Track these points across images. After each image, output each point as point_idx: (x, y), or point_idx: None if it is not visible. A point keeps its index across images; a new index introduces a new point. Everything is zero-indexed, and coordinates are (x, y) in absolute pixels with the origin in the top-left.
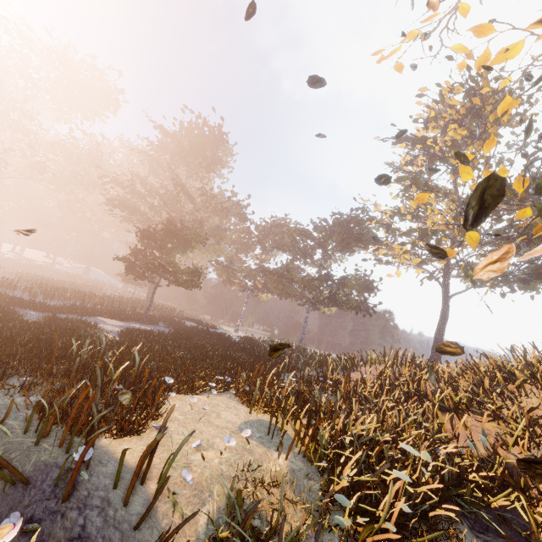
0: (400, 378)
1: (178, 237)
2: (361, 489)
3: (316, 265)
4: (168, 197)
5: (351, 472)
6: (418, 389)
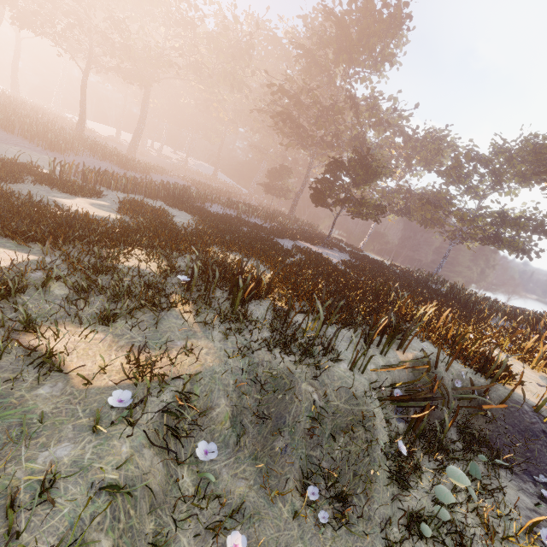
0: None
1: (369, 170)
2: None
3: (478, 196)
4: (333, 110)
5: None
6: None
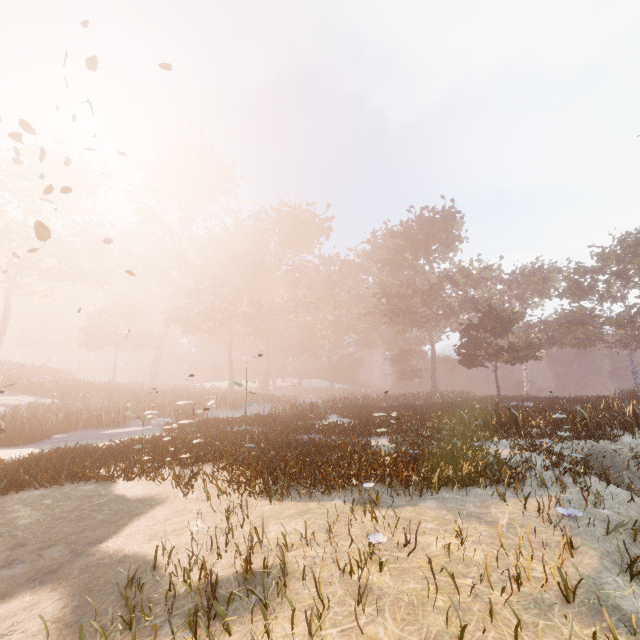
0: None
1: (502, 320)
2: None
3: (616, 298)
4: (433, 290)
5: None
6: None
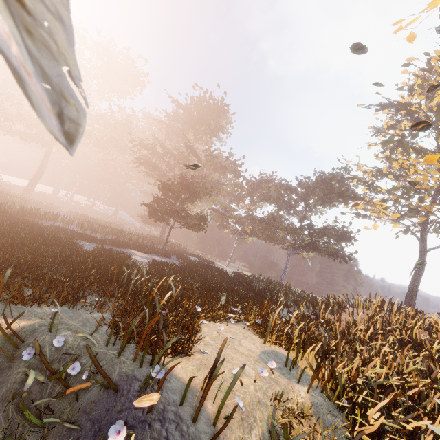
0: (392, 325)
1: (190, 189)
2: (385, 434)
3: (298, 216)
4: (180, 157)
5: (373, 416)
6: (411, 336)
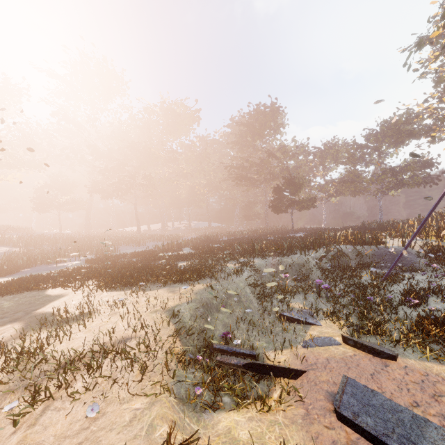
0: None
1: (296, 184)
2: None
3: (375, 164)
4: (263, 163)
5: None
6: None
